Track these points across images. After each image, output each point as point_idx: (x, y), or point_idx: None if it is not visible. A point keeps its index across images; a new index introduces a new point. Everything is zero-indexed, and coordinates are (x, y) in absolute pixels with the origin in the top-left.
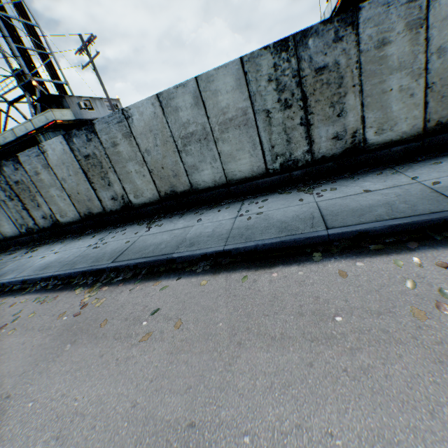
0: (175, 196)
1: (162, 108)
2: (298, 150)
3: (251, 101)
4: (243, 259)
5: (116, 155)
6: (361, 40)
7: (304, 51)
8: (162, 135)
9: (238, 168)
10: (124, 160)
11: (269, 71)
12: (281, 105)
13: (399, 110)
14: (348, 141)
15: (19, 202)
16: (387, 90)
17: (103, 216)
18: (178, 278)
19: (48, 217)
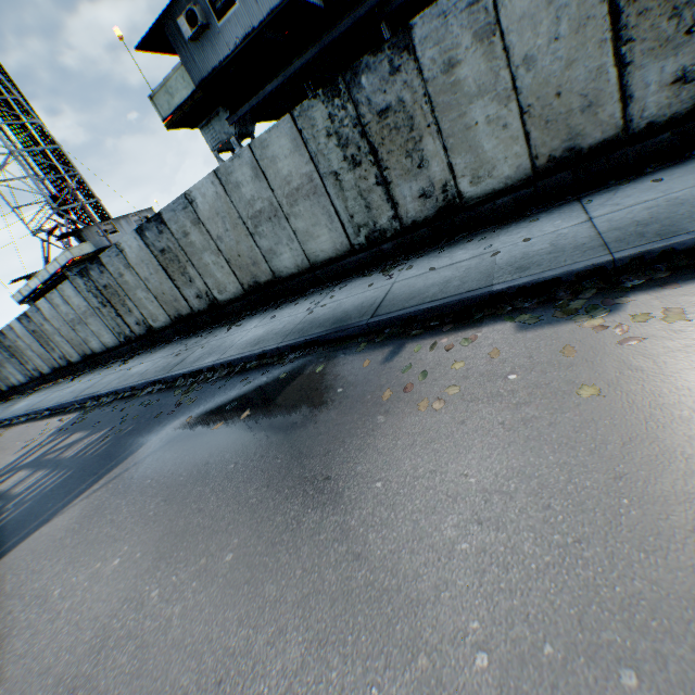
0: (89, 357)
1: (53, 305)
2: (127, 330)
3: (89, 302)
4: (53, 413)
5: (48, 331)
6: (112, 272)
7: (93, 277)
8: (62, 320)
9: (107, 340)
10: (53, 334)
11: (86, 287)
12: (103, 305)
13: (154, 309)
14: (145, 326)
15: (18, 359)
16: (141, 298)
17: (63, 370)
18: (30, 423)
19: (37, 370)
